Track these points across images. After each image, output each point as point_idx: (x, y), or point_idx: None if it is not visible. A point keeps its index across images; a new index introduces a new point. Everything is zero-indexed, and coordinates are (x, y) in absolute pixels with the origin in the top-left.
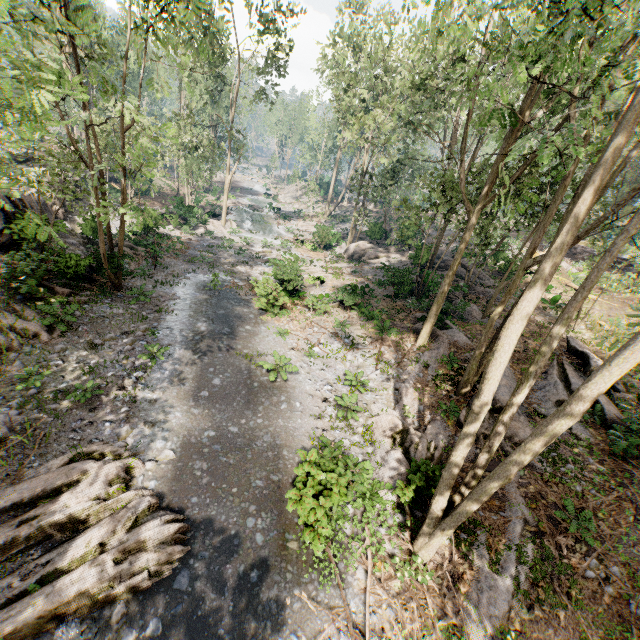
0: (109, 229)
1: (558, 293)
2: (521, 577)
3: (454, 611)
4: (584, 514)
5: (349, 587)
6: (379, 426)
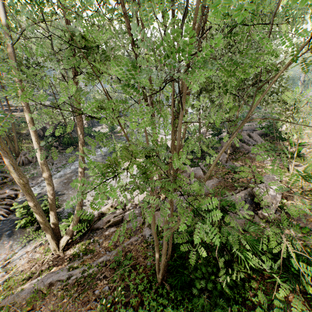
0: (76, 128)
1: (310, 147)
2: (72, 276)
3: (40, 274)
4: (124, 262)
5: (25, 248)
6: (109, 203)
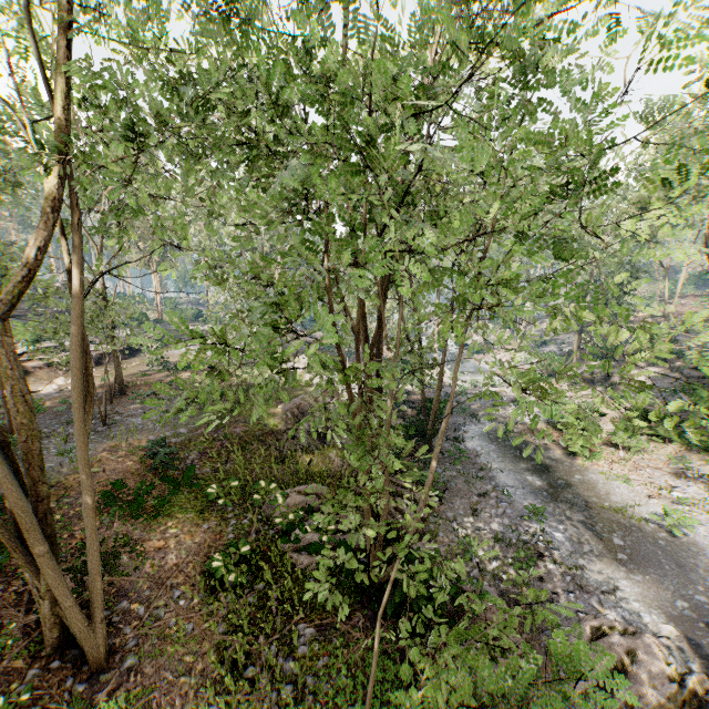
0: (424, 398)
1: None
2: None
3: None
4: None
5: None
6: None
